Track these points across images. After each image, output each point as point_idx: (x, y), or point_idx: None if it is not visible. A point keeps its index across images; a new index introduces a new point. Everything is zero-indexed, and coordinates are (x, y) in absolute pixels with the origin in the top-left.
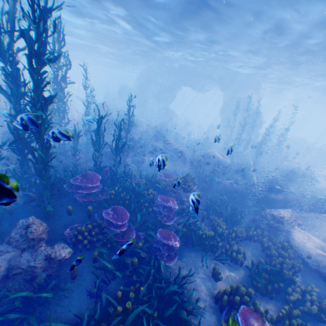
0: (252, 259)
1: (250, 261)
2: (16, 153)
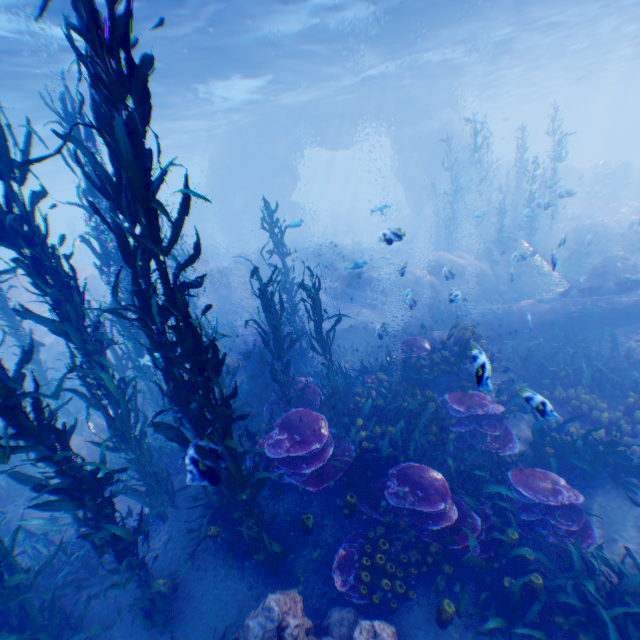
0: None
1: None
2: (120, 447)
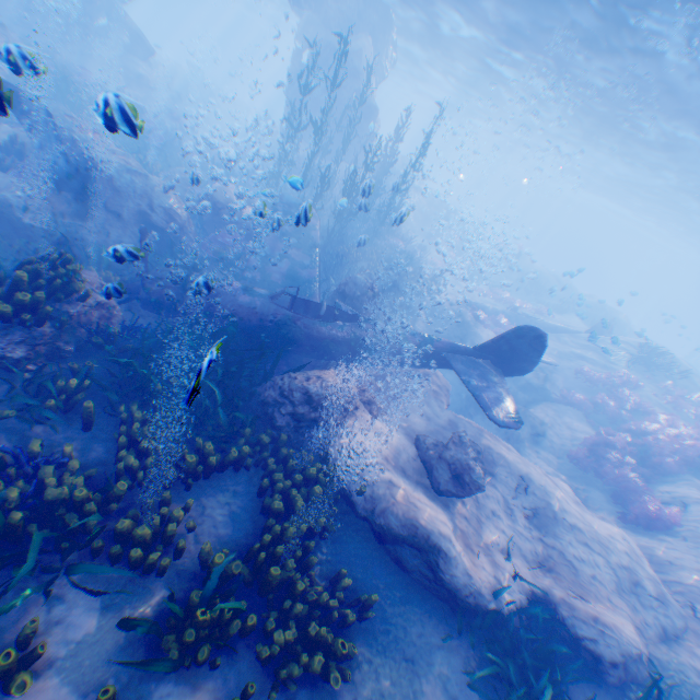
0: (204, 546)
1: (198, 552)
2: None
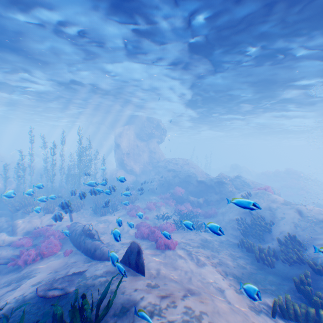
0: None
1: None
2: None
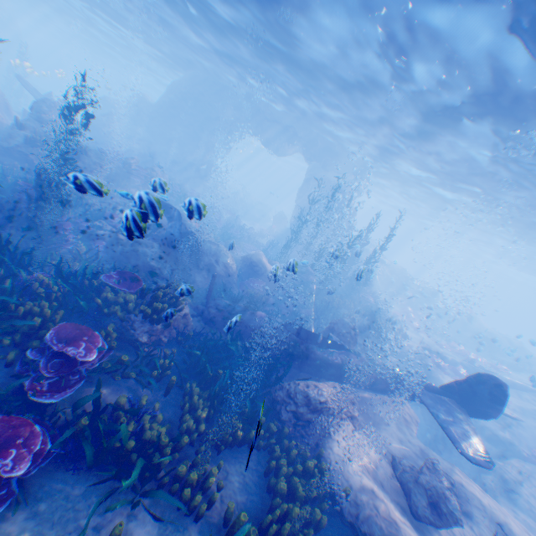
0: (229, 504)
1: (224, 508)
2: None
